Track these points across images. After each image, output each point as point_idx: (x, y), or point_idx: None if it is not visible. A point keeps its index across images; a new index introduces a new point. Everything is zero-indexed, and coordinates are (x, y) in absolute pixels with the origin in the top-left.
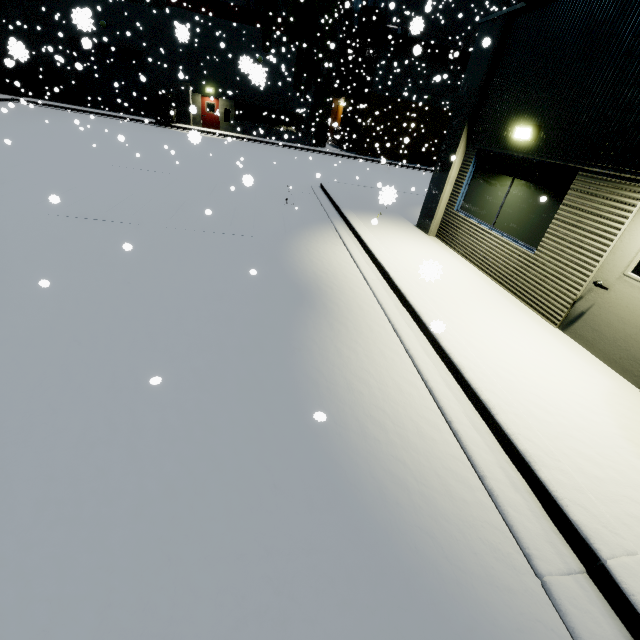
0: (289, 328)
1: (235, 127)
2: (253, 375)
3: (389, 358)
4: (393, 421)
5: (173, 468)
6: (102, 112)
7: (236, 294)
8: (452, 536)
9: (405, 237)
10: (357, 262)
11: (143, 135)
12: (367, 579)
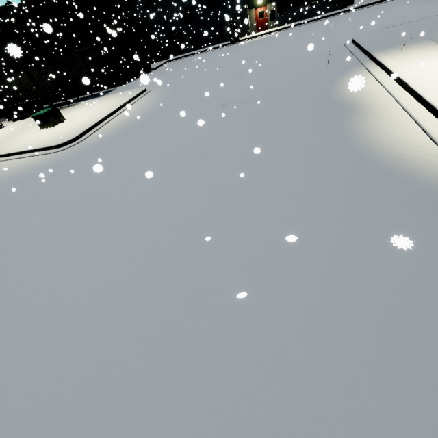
0: (342, 122)
1: (278, 22)
2: (328, 139)
3: (400, 123)
4: (399, 143)
5: (307, 162)
6: (203, 50)
7: (312, 115)
8: (423, 169)
9: (425, 55)
10: (382, 83)
11: (228, 54)
12: (382, 177)
